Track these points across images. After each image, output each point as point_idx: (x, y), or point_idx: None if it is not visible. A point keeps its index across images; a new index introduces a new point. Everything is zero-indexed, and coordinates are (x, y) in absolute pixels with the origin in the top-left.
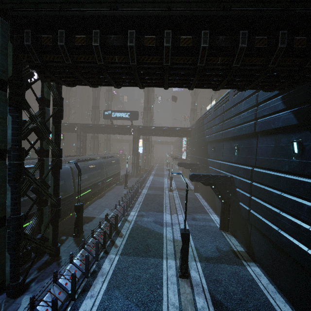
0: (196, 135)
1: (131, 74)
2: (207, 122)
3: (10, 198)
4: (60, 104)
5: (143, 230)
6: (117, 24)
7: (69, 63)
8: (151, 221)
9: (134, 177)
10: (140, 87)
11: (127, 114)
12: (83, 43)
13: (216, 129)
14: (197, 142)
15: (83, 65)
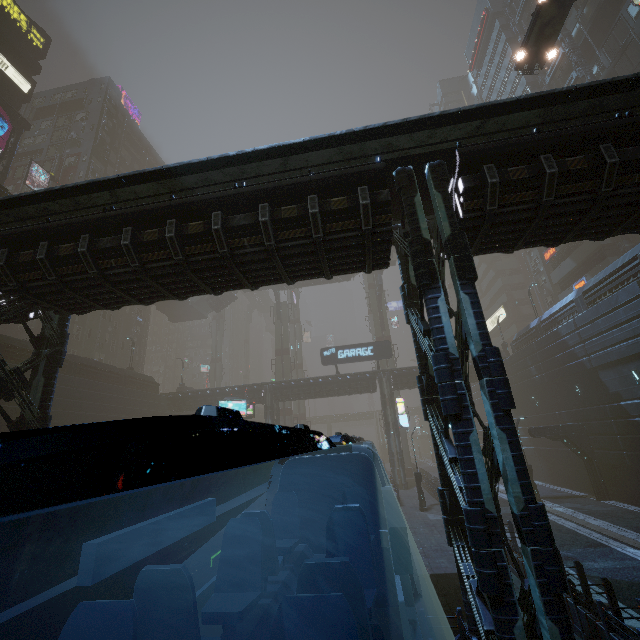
0: (527, 368)
1: (634, 205)
2: (574, 329)
3: (511, 458)
4: (445, 292)
5: (637, 588)
6: (636, 131)
7: (547, 201)
8: (617, 567)
9: (403, 487)
10: (615, 234)
11: (367, 349)
12: (583, 166)
13: (631, 330)
14: (542, 379)
15: (563, 201)
